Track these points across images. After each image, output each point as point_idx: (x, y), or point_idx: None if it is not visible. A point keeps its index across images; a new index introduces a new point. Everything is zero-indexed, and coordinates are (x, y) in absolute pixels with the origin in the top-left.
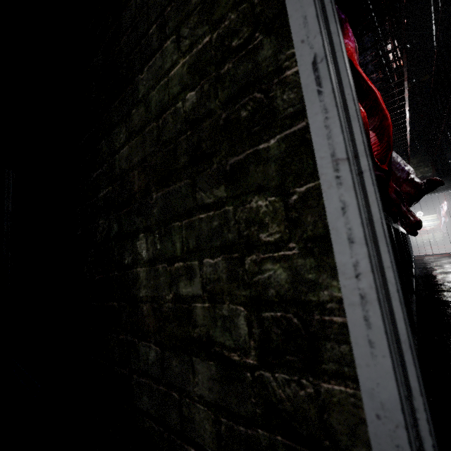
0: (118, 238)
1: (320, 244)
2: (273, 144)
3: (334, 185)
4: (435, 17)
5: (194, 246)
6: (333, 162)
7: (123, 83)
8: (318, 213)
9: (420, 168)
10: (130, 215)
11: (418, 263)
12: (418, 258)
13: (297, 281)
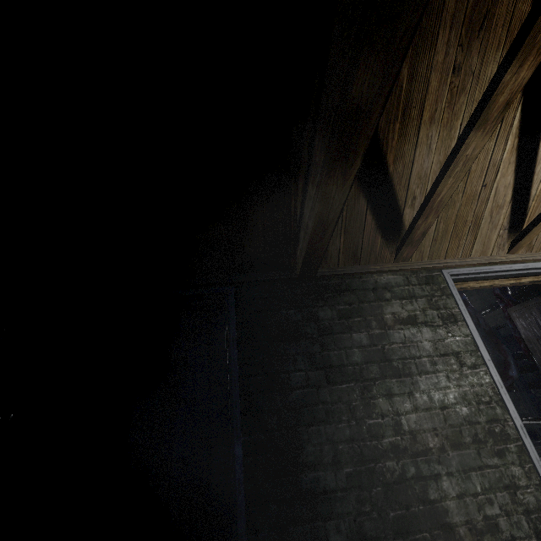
0: (418, 478)
1: (539, 486)
2: (512, 446)
3: (540, 468)
4: None
5: (488, 486)
6: (537, 460)
7: (400, 372)
8: (535, 475)
9: None
10: (428, 463)
11: None
12: None
13: (537, 500)
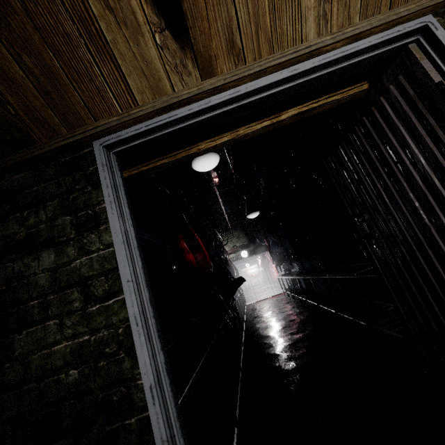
0: None
1: None
2: (134, 421)
3: None
4: (230, 161)
5: None
6: (162, 441)
7: None
8: None
9: (240, 238)
10: None
11: (249, 315)
12: (250, 307)
13: None
